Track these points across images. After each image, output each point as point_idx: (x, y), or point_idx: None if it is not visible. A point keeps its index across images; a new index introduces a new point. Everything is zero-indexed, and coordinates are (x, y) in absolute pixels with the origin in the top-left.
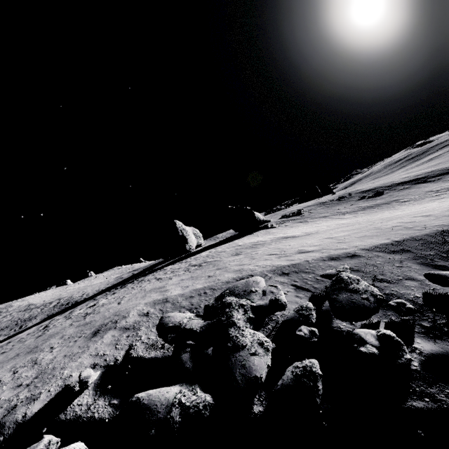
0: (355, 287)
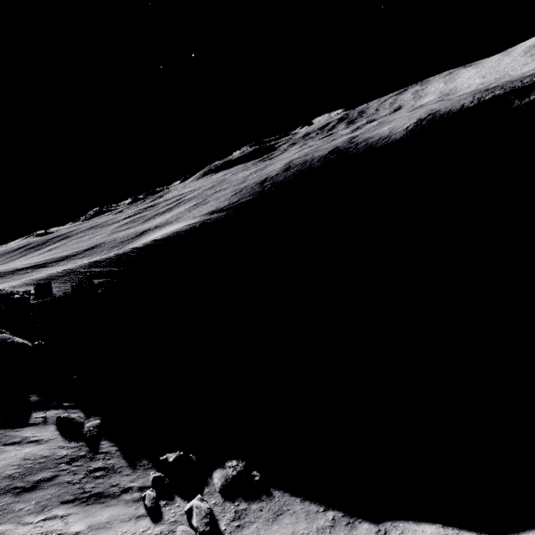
0: (7, 290)
